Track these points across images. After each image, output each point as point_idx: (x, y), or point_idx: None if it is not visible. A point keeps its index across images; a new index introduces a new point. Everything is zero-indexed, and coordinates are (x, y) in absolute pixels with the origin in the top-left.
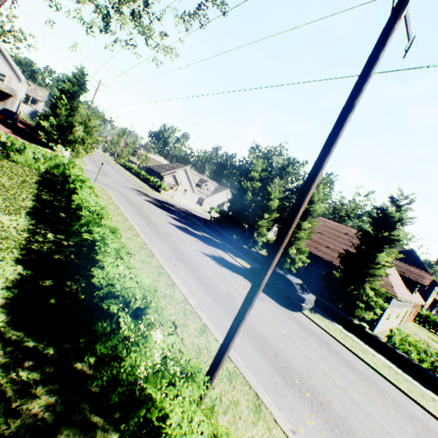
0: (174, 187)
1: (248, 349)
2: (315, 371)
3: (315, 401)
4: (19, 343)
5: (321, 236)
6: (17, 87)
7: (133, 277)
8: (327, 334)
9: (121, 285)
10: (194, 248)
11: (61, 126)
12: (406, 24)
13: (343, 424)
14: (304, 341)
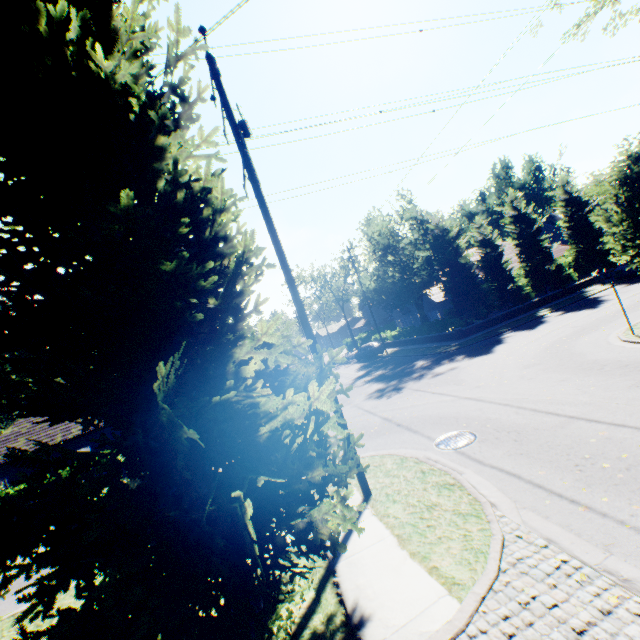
0: None
1: None
2: None
3: None
4: None
5: None
6: None
7: None
8: None
9: None
10: None
11: None
12: None
13: None
14: None
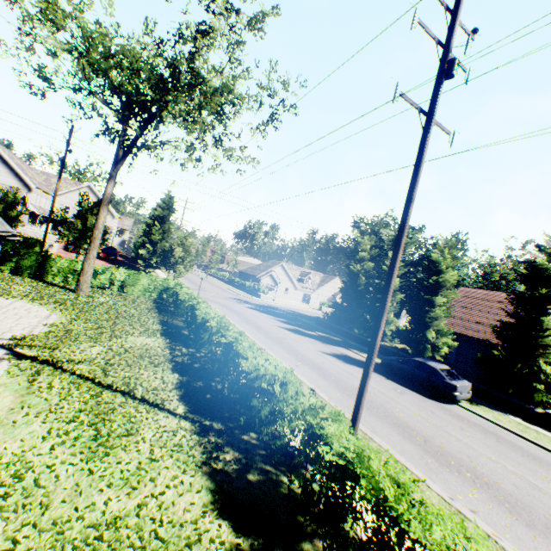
0: (273, 287)
1: (391, 434)
2: (477, 457)
3: (477, 480)
4: (200, 421)
5: (466, 310)
6: (112, 224)
7: (271, 362)
8: (497, 426)
9: (265, 368)
10: (312, 348)
11: (156, 251)
12: (440, 129)
13: (516, 501)
14: (462, 431)
